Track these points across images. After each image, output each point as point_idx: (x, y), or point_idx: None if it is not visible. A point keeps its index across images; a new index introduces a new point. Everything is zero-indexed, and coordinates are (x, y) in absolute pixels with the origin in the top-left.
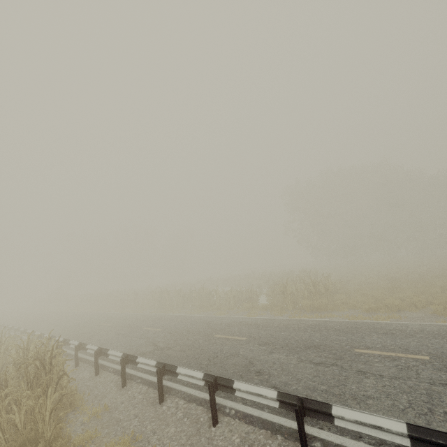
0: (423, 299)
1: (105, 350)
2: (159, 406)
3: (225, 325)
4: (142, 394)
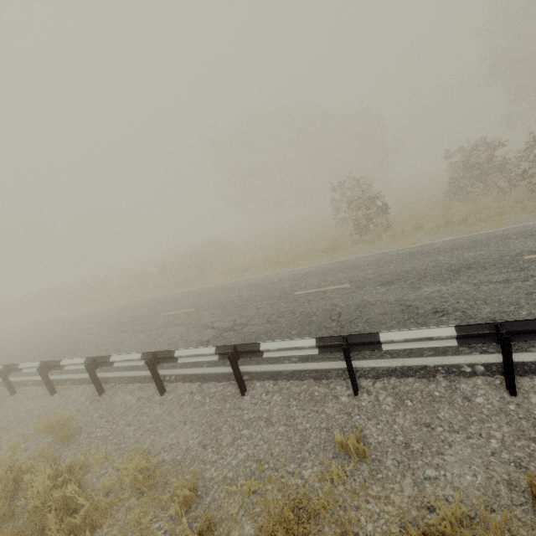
0: (262, 258)
1: None
2: None
3: (94, 316)
4: None
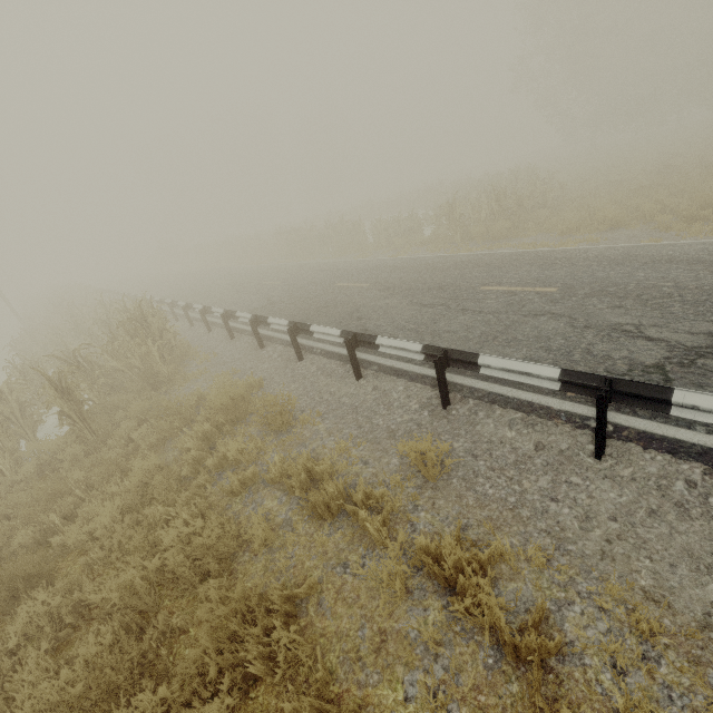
0: (659, 207)
1: (209, 309)
2: (260, 352)
3: (356, 271)
4: (248, 344)
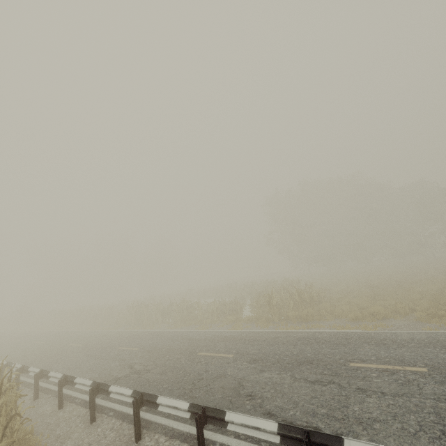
0: (406, 306)
1: (71, 378)
2: None
3: (209, 340)
4: (115, 432)
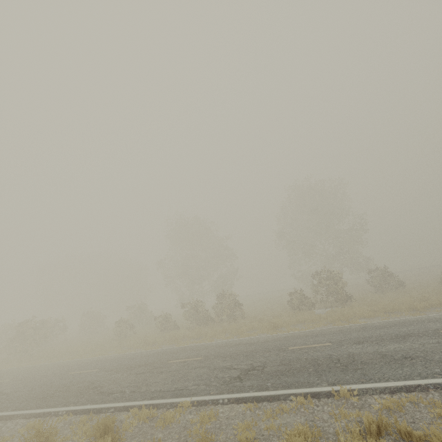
0: None
1: None
2: None
3: None
4: None
